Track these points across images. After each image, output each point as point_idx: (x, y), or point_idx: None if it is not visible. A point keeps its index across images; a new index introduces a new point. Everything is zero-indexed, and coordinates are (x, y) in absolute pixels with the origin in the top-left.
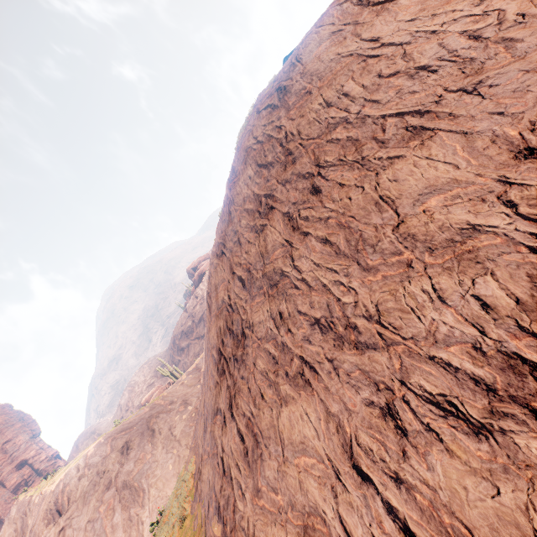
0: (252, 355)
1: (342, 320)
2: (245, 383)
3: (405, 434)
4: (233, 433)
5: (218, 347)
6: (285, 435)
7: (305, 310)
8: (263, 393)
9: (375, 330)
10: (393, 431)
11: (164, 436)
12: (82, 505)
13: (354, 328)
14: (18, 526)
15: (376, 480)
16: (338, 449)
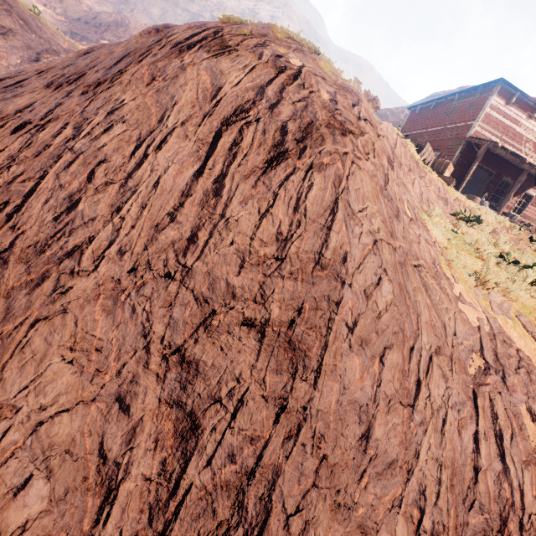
0: None
1: None
2: None
3: None
4: None
5: None
6: None
7: None
8: None
9: None
10: None
11: None
12: None
13: None
14: None
15: None
16: None
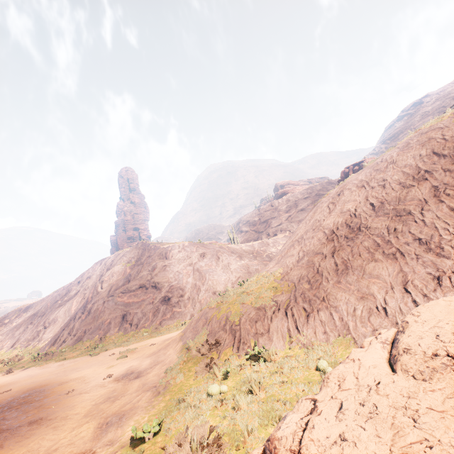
0: (362, 239)
1: (436, 243)
2: (349, 248)
3: (440, 285)
4: (331, 262)
5: (332, 229)
6: (367, 271)
7: (414, 233)
8: (361, 254)
9: (453, 252)
10: (434, 283)
11: (224, 264)
12: (177, 263)
13: (441, 248)
14: (140, 252)
15: (413, 293)
16: (398, 281)
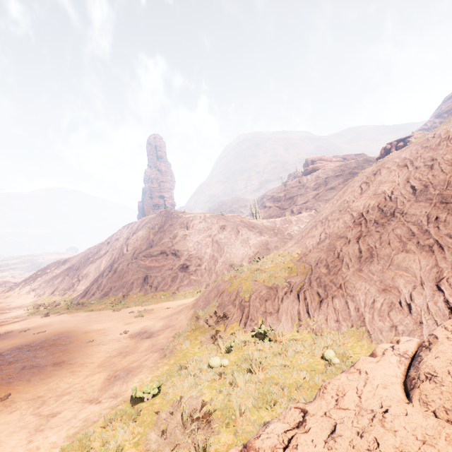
0: (394, 226)
1: None
2: (377, 234)
3: None
4: (354, 248)
5: (361, 212)
6: (395, 262)
7: None
8: (391, 242)
9: None
10: None
11: (243, 238)
12: (197, 233)
13: None
14: (163, 219)
15: (446, 293)
16: (431, 277)
